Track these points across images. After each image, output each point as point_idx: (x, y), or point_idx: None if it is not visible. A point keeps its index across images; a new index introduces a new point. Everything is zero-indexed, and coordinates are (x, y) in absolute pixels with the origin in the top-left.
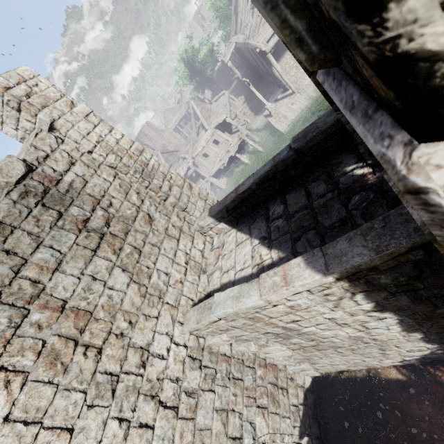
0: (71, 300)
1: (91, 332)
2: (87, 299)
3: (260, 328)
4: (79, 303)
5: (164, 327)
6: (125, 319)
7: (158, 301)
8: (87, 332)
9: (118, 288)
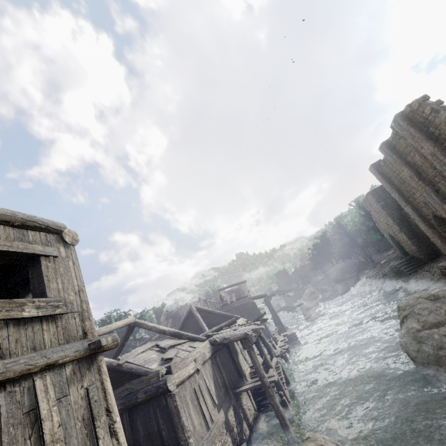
0: None
1: None
2: None
3: None
4: None
5: None
6: None
7: None
8: None
9: None
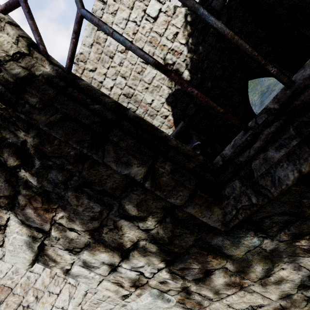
0: (2, 279)
1: (7, 303)
2: (12, 279)
3: (116, 300)
4: (6, 282)
5: (61, 302)
6: (33, 294)
7: (62, 281)
8: (4, 303)
9: (36, 271)
